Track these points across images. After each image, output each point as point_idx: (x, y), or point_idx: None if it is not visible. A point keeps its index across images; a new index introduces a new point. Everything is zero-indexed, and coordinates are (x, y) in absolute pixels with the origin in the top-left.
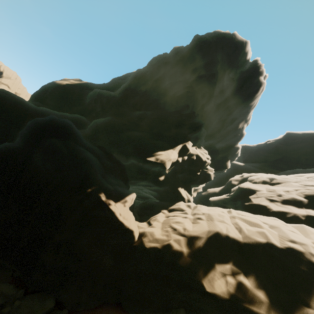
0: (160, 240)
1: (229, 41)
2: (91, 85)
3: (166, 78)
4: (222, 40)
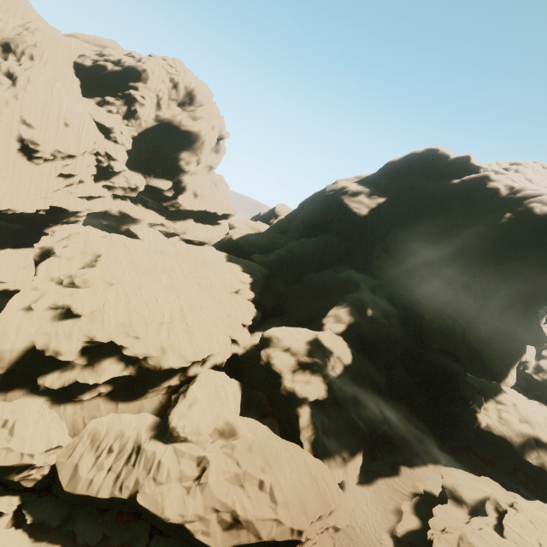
0: (502, 431)
1: None
2: (388, 206)
3: (517, 272)
4: None
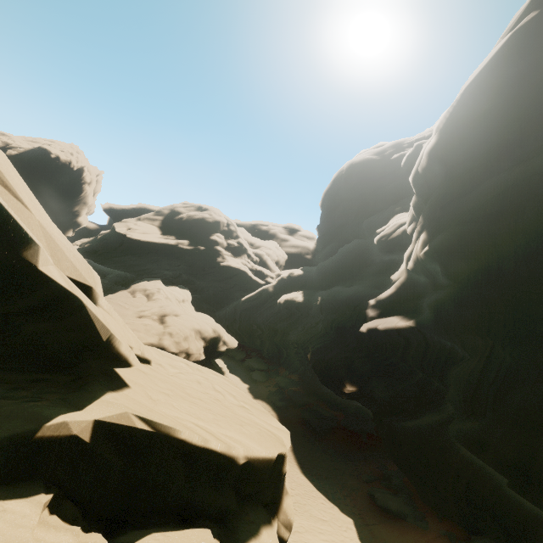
0: None
1: (54, 166)
2: None
3: None
4: (48, 165)
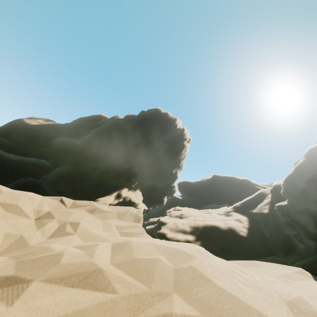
0: None
1: (163, 119)
2: (58, 126)
3: (117, 139)
4: (159, 118)
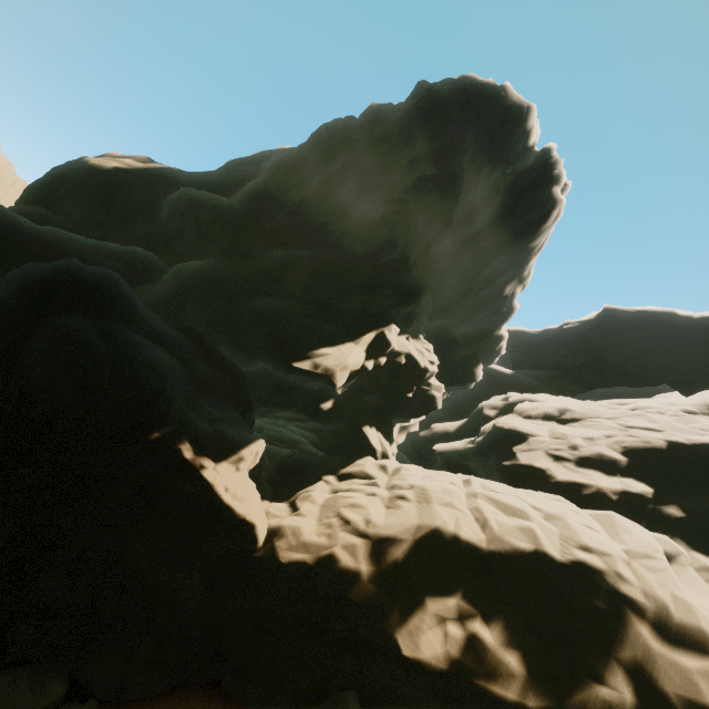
0: (312, 545)
1: (493, 104)
2: (174, 174)
3: (349, 176)
4: (478, 101)
